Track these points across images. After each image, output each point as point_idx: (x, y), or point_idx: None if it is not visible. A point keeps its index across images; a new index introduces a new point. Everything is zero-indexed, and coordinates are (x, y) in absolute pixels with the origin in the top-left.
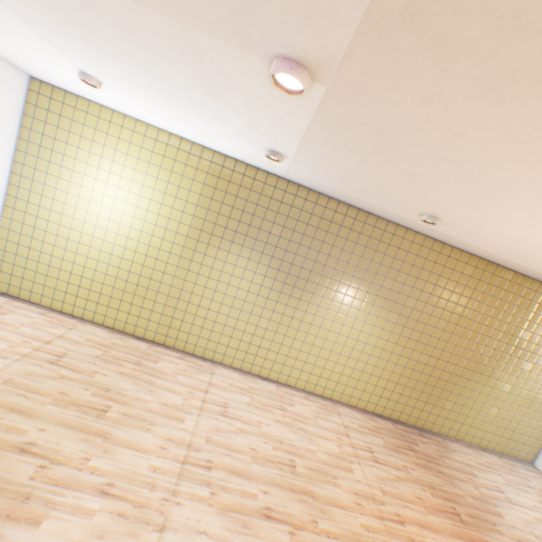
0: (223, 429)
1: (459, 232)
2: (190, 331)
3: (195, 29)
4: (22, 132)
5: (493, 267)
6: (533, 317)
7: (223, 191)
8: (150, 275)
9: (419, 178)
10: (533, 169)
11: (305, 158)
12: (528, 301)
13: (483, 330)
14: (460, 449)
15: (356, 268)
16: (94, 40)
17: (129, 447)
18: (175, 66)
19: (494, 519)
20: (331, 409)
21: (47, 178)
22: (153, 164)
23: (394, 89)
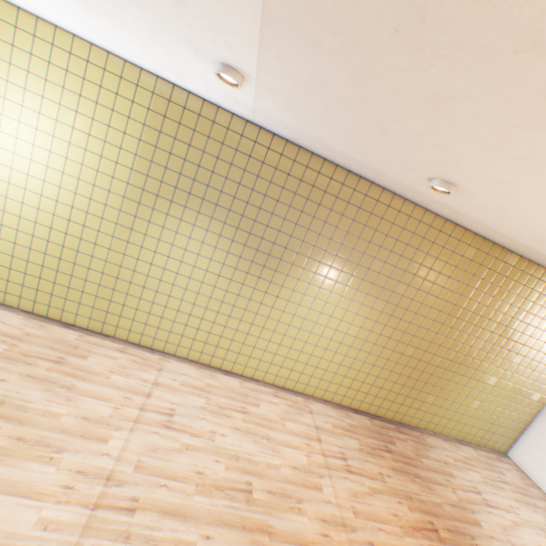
0: (163, 448)
1: (475, 206)
2: (134, 318)
3: None
4: None
5: (498, 250)
6: (531, 307)
7: (171, 137)
8: (76, 247)
9: (455, 105)
10: None
11: (273, 77)
12: (529, 290)
13: (477, 321)
14: (438, 444)
15: (341, 246)
16: None
17: (12, 493)
18: None
19: (472, 531)
20: (303, 407)
21: None
22: (69, 90)
23: None
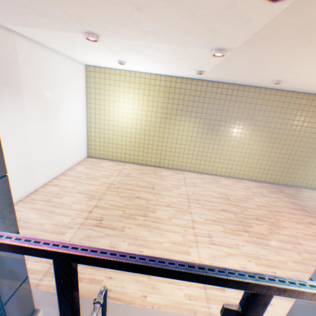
0: (197, 191)
1: (293, 85)
2: (169, 159)
3: (187, 48)
4: (87, 90)
5: None
6: None
7: (172, 94)
8: (148, 139)
9: (268, 69)
10: (310, 61)
11: (215, 71)
12: None
13: (315, 132)
14: (307, 191)
15: (242, 115)
16: (139, 53)
17: (167, 196)
18: (170, 55)
19: None
20: (239, 182)
21: (100, 107)
22: (140, 90)
23: (255, 51)
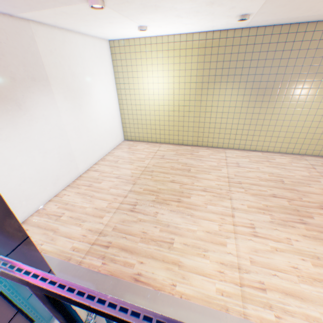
0: (240, 172)
1: None
2: (207, 137)
3: None
4: (114, 70)
5: None
6: None
7: (208, 56)
8: (182, 116)
9: None
10: None
11: (265, 10)
12: None
13: None
14: None
15: (309, 68)
16: (156, 10)
17: (204, 180)
18: (195, 2)
19: None
20: (299, 159)
21: (129, 86)
22: (170, 58)
23: None
